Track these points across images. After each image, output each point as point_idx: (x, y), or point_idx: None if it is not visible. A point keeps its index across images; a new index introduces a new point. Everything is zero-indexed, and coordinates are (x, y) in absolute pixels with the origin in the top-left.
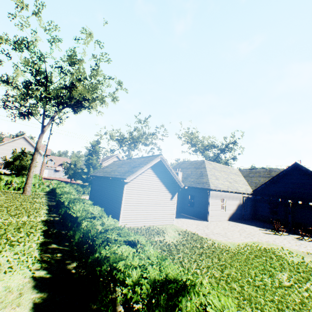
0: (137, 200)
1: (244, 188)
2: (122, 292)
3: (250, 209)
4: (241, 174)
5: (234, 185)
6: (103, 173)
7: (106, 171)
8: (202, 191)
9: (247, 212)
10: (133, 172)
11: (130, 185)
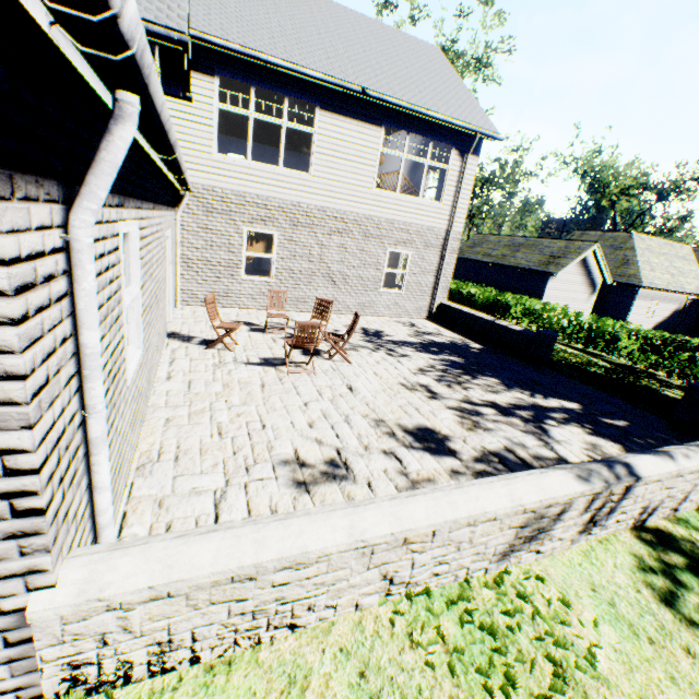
0: (555, 297)
1: (694, 286)
2: (642, 340)
3: (691, 318)
4: (695, 258)
5: (678, 281)
6: (485, 258)
7: (489, 255)
8: (624, 289)
9: (683, 323)
10: (561, 266)
11: (553, 280)
